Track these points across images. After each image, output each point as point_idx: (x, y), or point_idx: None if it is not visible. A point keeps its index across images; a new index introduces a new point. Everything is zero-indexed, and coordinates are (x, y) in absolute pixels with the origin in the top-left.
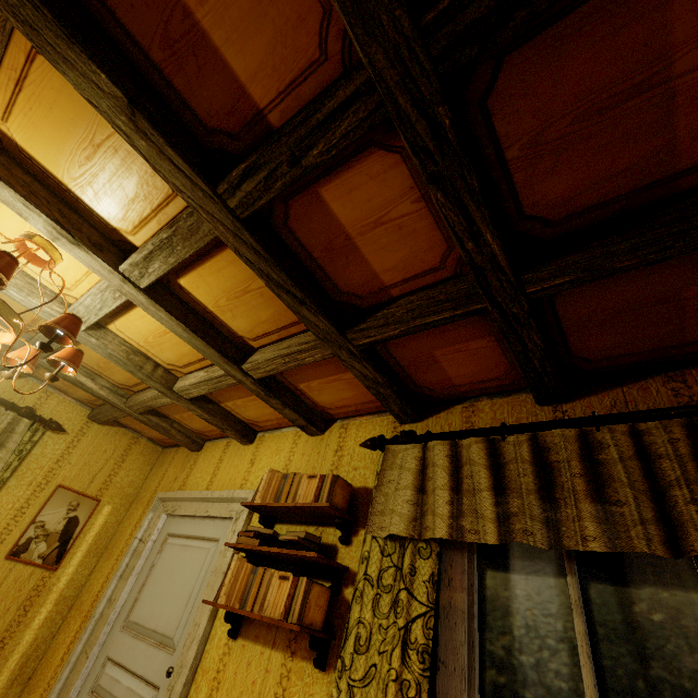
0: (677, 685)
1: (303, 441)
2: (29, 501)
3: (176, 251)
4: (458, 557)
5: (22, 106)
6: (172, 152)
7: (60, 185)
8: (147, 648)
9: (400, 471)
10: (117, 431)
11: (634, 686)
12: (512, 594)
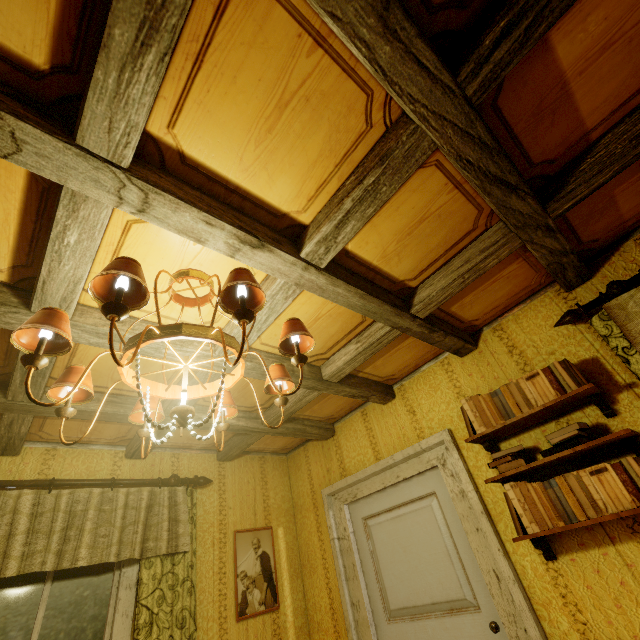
0: None
1: (458, 365)
2: (222, 559)
3: (378, 196)
4: None
5: (197, 93)
6: (421, 44)
7: (227, 187)
8: (440, 621)
9: None
10: (245, 460)
11: None
12: None
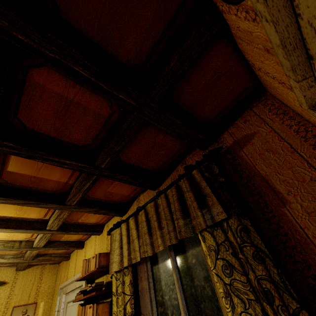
0: (201, 285)
1: (97, 238)
2: None
3: None
4: (142, 267)
5: None
6: None
7: None
8: None
9: (115, 242)
10: (33, 269)
11: (192, 292)
12: (160, 273)
